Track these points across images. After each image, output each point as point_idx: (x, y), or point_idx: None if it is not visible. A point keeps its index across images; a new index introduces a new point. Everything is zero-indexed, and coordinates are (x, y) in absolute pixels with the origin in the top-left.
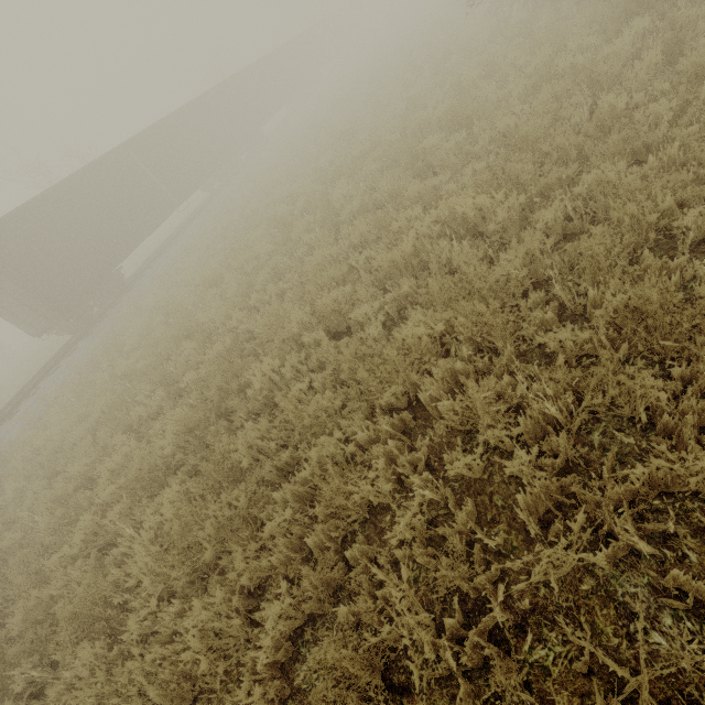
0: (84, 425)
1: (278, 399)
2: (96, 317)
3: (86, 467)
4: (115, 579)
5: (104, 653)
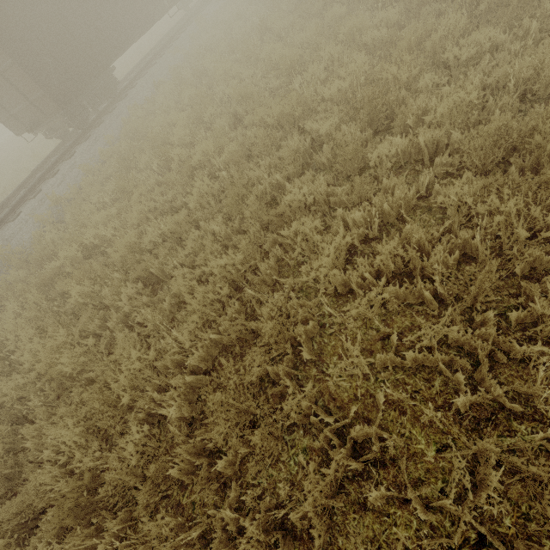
0: (174, 218)
1: None
2: (90, 122)
3: (239, 265)
4: None
5: None
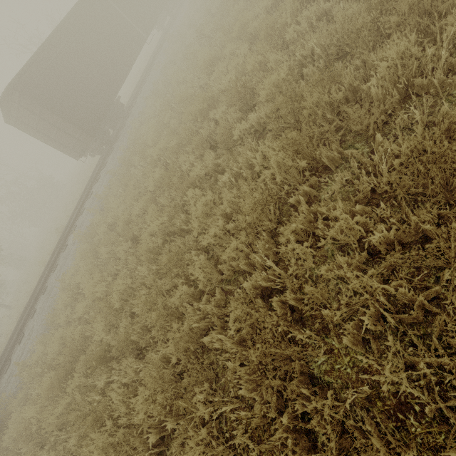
0: (143, 198)
1: (435, 80)
2: (112, 139)
3: (166, 223)
4: (276, 313)
5: (331, 402)
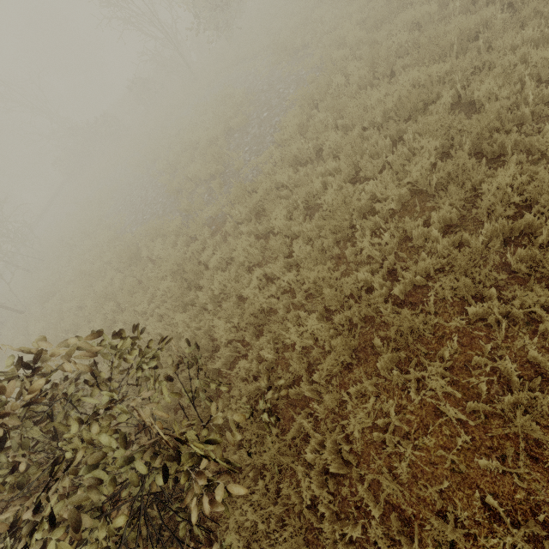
0: None
1: None
2: None
3: None
4: None
5: None
